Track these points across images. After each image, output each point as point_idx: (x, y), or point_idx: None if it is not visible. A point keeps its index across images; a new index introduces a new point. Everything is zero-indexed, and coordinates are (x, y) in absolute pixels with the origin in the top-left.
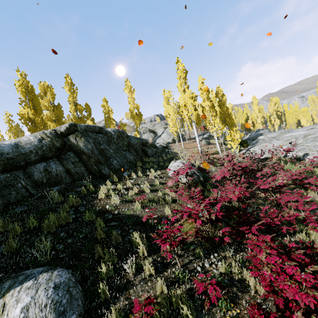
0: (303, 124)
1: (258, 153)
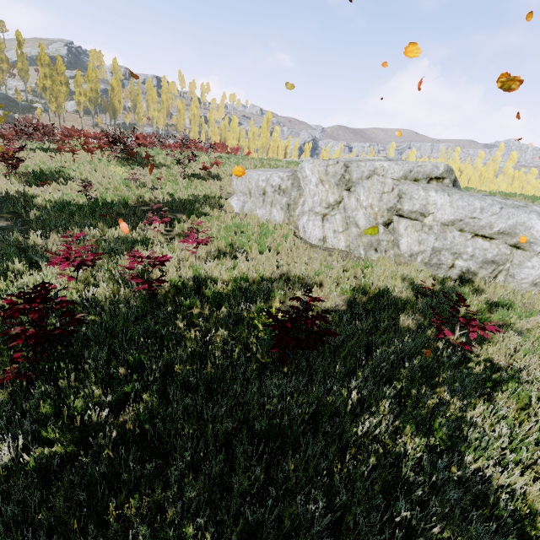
0: None
1: None
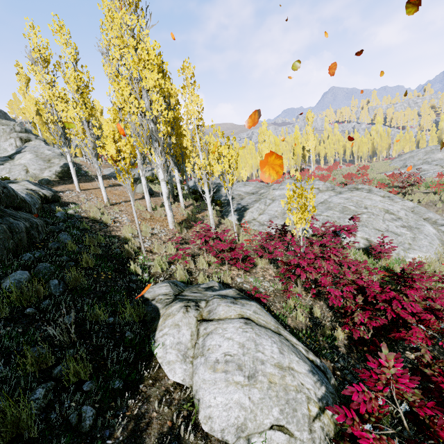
0: (242, 175)
1: (264, 223)
